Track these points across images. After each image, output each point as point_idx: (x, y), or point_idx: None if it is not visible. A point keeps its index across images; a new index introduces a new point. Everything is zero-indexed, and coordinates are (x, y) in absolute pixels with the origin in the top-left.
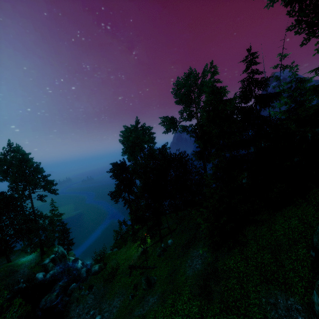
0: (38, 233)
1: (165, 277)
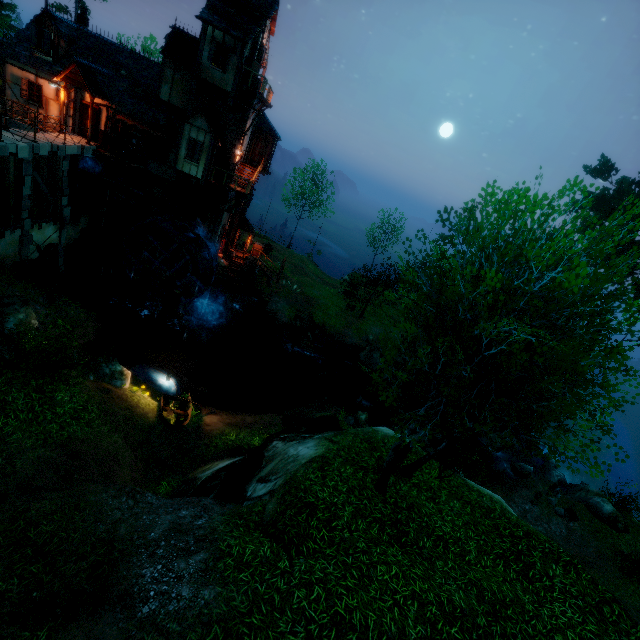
0: None
1: None
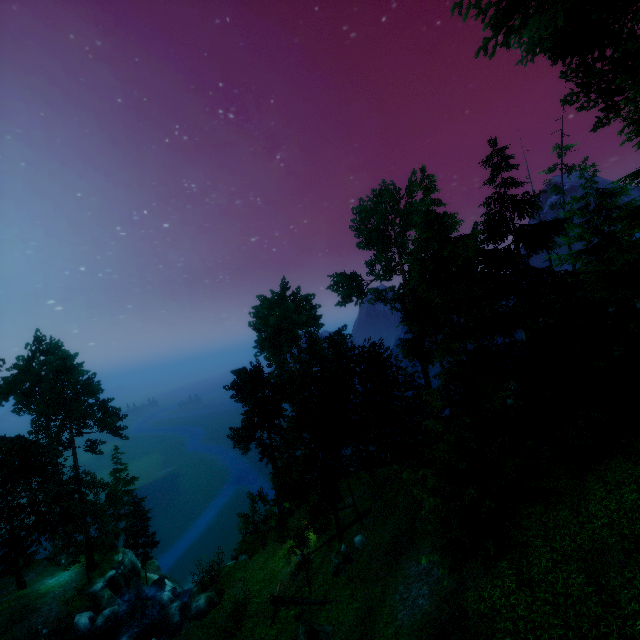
0: (84, 522)
1: (350, 627)
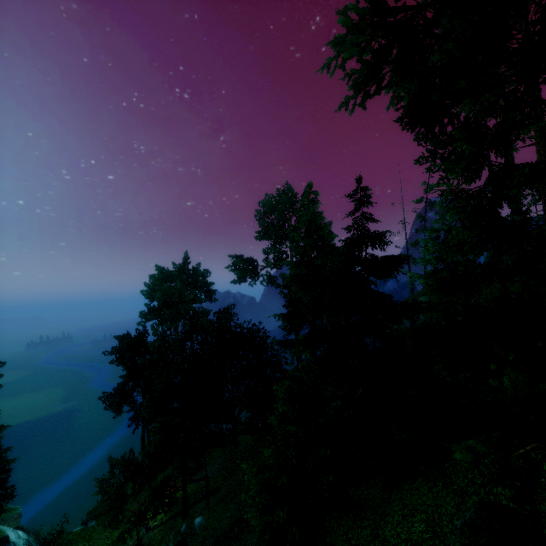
0: None
1: None
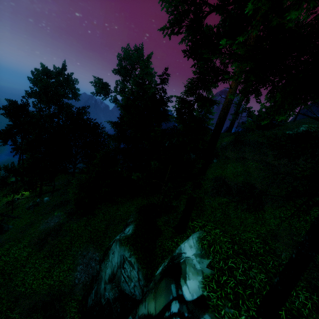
0: None
1: (21, 227)
